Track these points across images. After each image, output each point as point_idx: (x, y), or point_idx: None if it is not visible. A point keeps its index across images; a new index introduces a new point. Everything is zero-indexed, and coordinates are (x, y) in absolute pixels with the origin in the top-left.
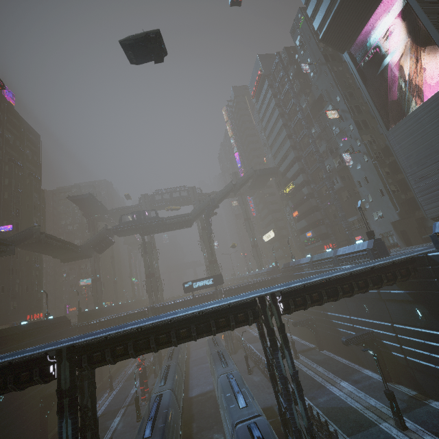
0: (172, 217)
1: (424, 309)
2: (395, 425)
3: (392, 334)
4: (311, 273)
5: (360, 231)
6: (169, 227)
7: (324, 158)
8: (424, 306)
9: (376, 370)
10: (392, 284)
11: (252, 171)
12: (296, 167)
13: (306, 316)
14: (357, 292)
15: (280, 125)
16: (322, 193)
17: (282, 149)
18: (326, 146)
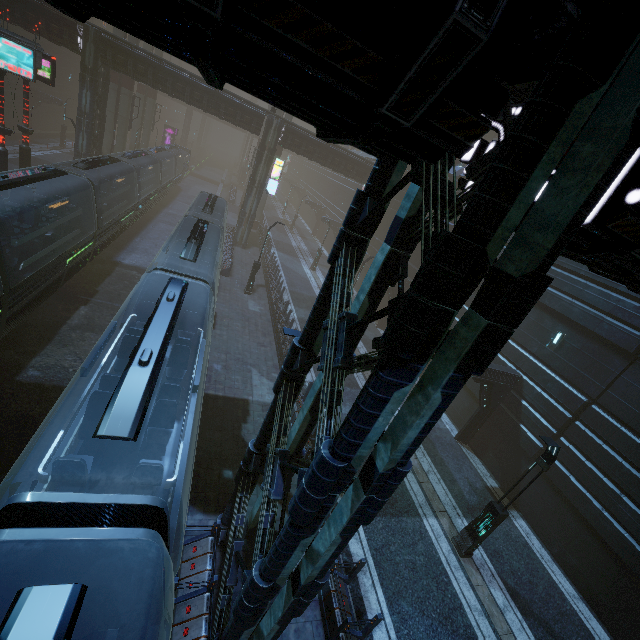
0: None
1: None
2: (450, 535)
3: (565, 412)
4: None
5: None
6: None
7: None
8: None
9: (451, 411)
10: None
11: None
12: None
13: None
14: None
15: None
16: None
17: None
18: None
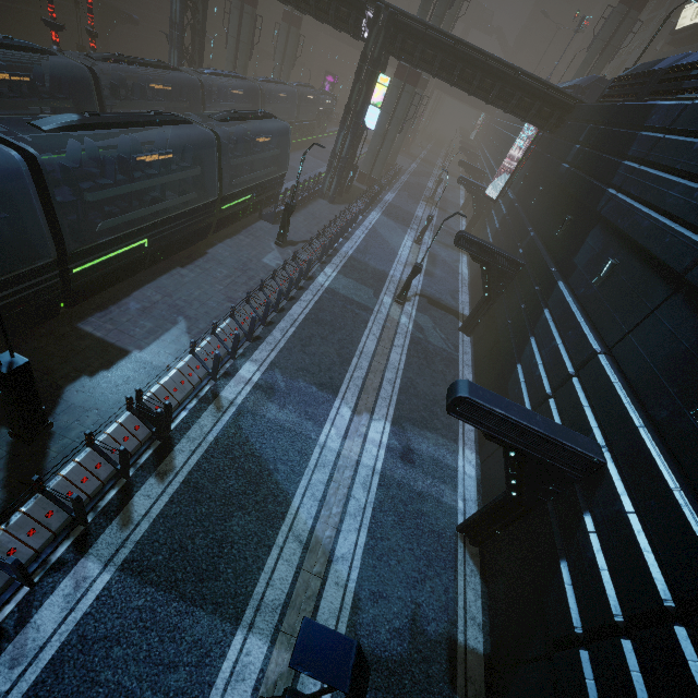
0: None
1: None
2: (265, 689)
3: (662, 585)
4: (692, 110)
5: None
6: None
7: None
8: None
9: (486, 483)
10: None
11: None
12: None
13: (516, 252)
14: None
15: None
16: None
17: None
18: None
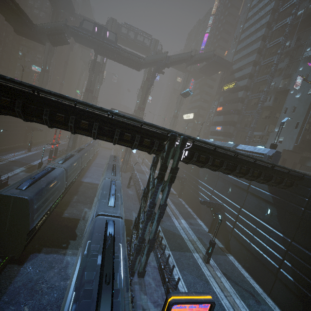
0: (128, 51)
1: (276, 211)
2: (202, 258)
3: (236, 213)
4: None
5: (255, 144)
6: (121, 59)
7: (276, 74)
8: (277, 210)
9: (206, 224)
10: (272, 185)
11: (212, 53)
12: (249, 70)
13: (183, 175)
14: (247, 177)
15: (265, 21)
16: (250, 103)
17: (248, 48)
18: (287, 64)
